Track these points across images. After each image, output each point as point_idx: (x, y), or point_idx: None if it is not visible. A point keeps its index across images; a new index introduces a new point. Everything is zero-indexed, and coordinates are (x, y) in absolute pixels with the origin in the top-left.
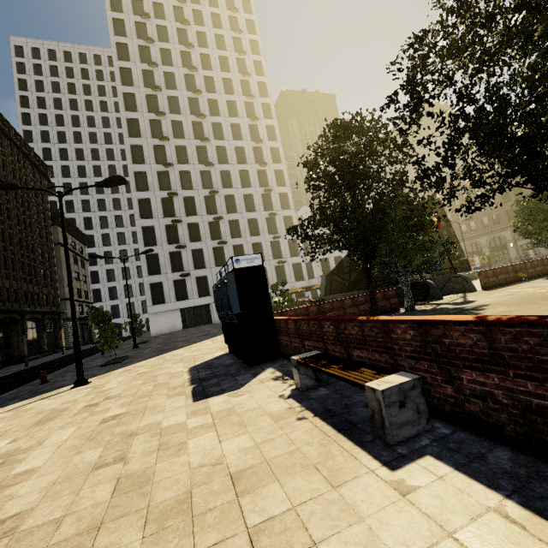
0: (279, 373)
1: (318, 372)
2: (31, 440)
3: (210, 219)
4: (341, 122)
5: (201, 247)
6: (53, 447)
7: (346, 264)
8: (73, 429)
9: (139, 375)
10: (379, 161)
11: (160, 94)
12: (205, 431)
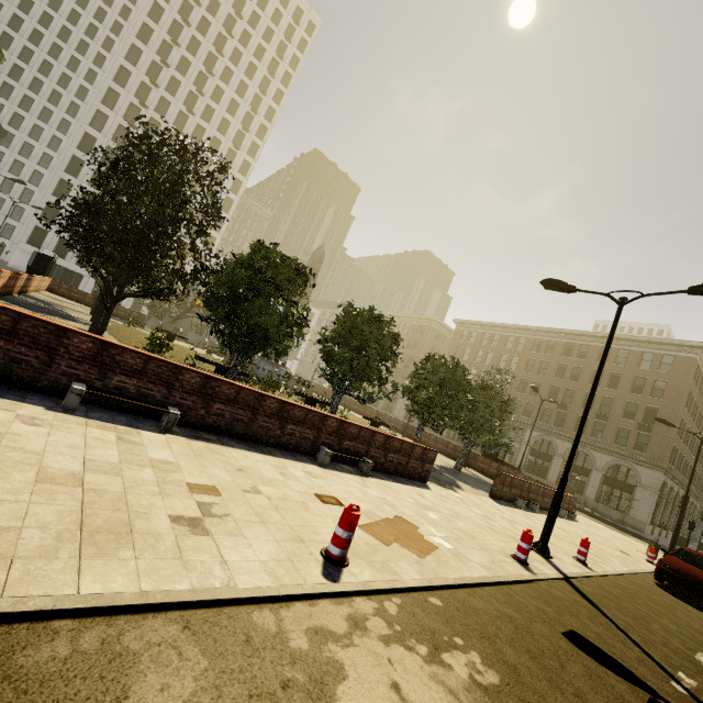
0: None
1: None
2: None
3: None
4: None
5: None
6: None
7: None
8: None
9: None
10: None
11: (156, 90)
12: None
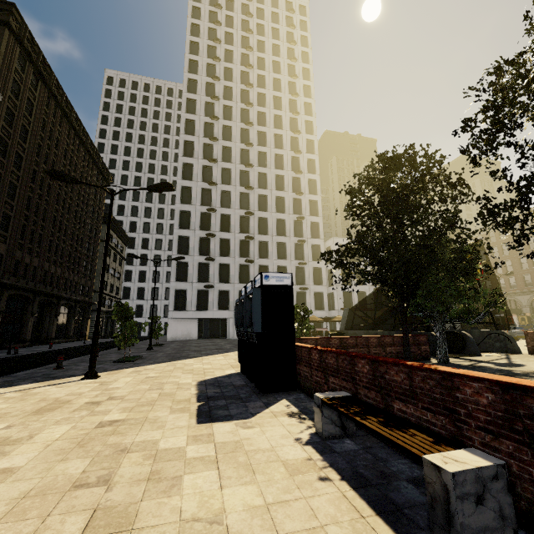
0: (295, 409)
1: (345, 419)
2: (24, 430)
3: (241, 237)
4: (393, 153)
5: (229, 263)
6: (41, 445)
7: (369, 300)
8: (67, 427)
9: (148, 379)
10: (431, 195)
11: (217, 123)
12: (206, 466)
